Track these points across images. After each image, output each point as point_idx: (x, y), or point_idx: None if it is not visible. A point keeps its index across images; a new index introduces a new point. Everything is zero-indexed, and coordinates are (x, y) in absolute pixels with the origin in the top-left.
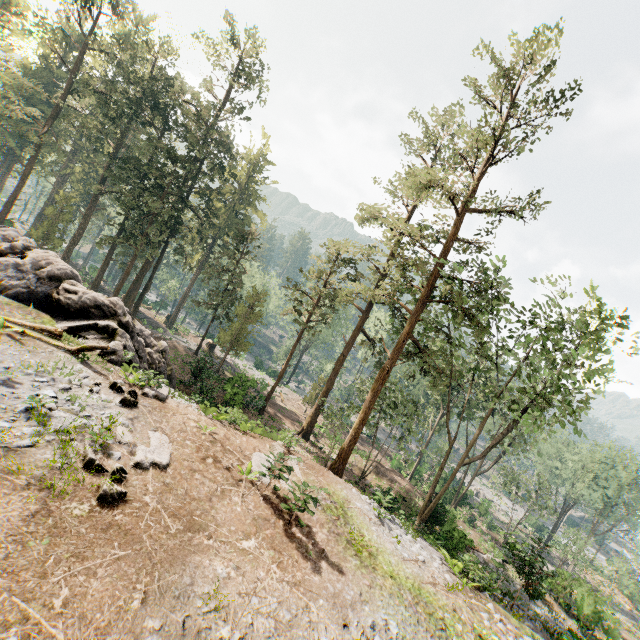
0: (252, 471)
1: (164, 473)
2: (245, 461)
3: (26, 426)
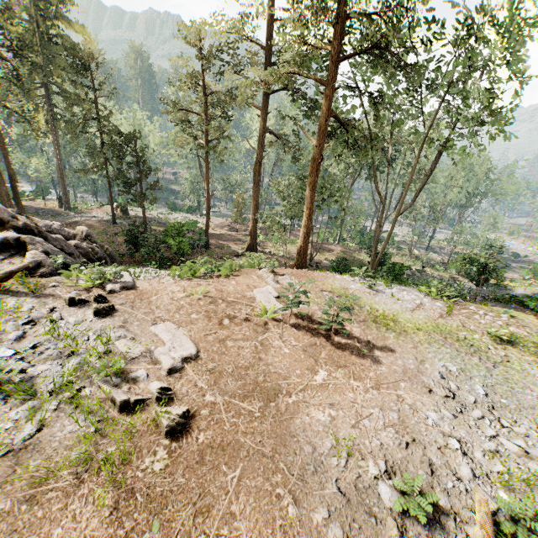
0: (266, 309)
1: (200, 361)
2: (254, 304)
3: (10, 410)
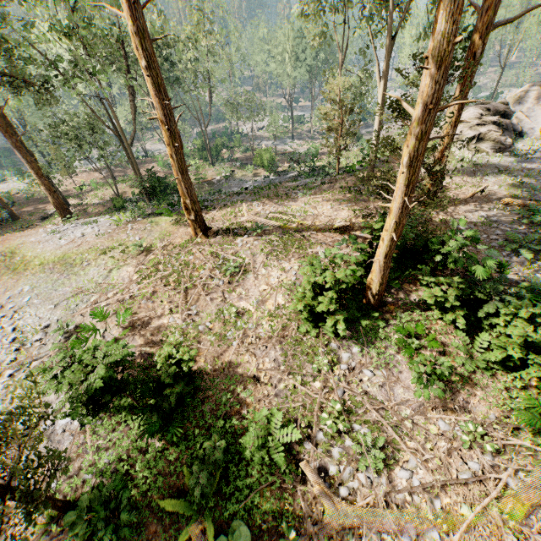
0: None
1: None
2: None
3: None
